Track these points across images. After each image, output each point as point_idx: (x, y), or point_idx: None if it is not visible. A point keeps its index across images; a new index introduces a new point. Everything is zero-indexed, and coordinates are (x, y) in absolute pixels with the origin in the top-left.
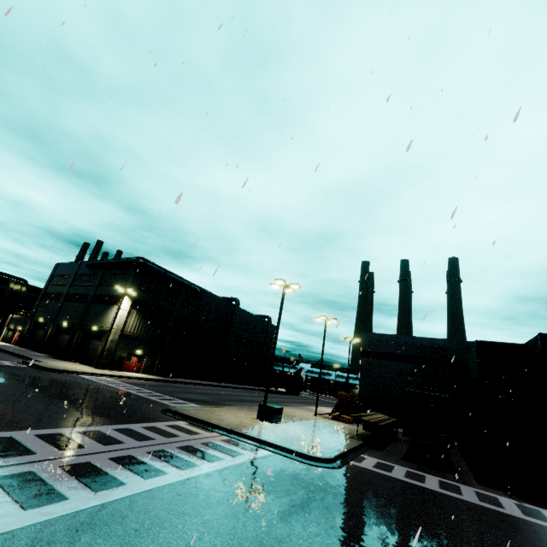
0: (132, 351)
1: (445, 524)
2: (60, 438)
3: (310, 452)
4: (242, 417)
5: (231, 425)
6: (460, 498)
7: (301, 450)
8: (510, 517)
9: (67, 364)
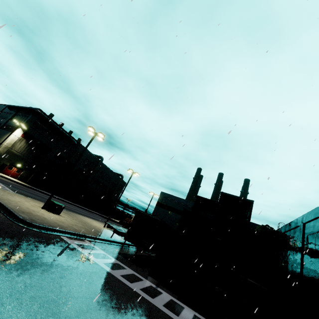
0: (14, 164)
1: (38, 264)
2: None
3: (28, 219)
4: (30, 203)
5: (2, 197)
6: (105, 269)
7: (21, 215)
8: (122, 285)
9: None
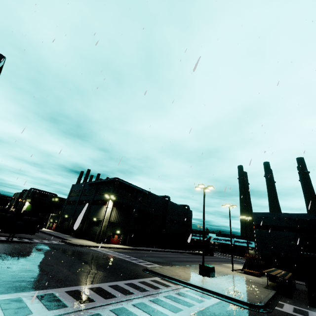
0: (115, 231)
1: None
2: (101, 290)
3: (246, 300)
4: (190, 273)
5: (187, 279)
6: None
7: (240, 299)
8: None
9: (82, 241)
